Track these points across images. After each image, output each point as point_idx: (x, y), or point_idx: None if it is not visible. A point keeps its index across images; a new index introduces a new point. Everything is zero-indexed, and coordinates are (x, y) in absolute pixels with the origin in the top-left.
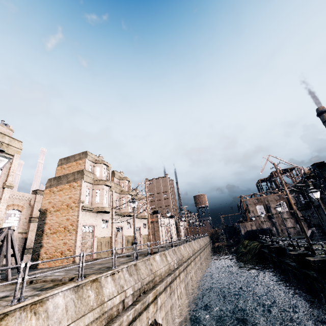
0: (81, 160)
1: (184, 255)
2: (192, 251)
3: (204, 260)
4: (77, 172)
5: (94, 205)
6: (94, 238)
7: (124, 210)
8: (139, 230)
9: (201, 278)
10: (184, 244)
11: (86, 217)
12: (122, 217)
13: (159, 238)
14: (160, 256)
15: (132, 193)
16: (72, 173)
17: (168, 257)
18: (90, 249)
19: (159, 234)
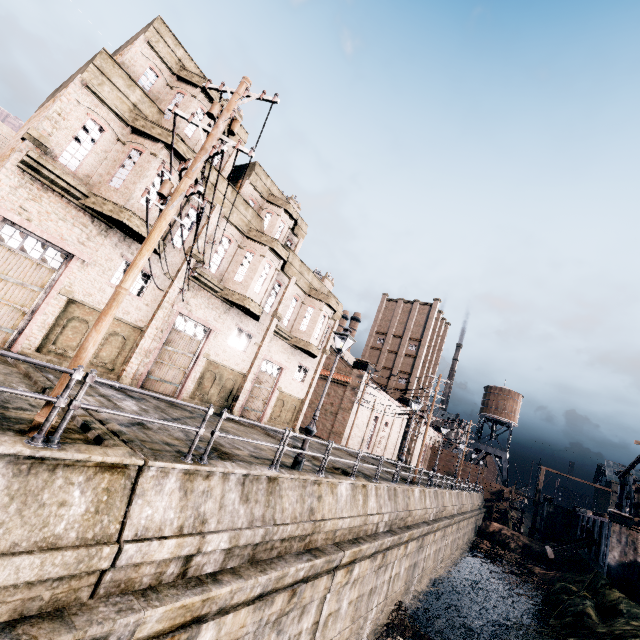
0: (131, 44)
1: (329, 525)
2: (391, 518)
3: (432, 555)
4: (88, 62)
5: (100, 190)
6: (55, 292)
7: (235, 284)
8: (278, 374)
9: (387, 616)
10: (365, 482)
11: (42, 205)
12: (223, 304)
13: (343, 430)
14: (29, 470)
15: (285, 255)
16: (80, 68)
17: (158, 505)
18: (19, 316)
19: (347, 419)
